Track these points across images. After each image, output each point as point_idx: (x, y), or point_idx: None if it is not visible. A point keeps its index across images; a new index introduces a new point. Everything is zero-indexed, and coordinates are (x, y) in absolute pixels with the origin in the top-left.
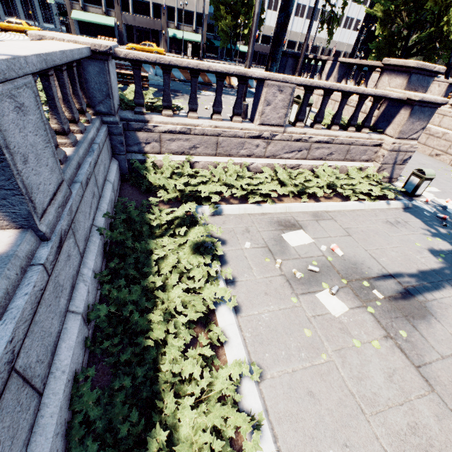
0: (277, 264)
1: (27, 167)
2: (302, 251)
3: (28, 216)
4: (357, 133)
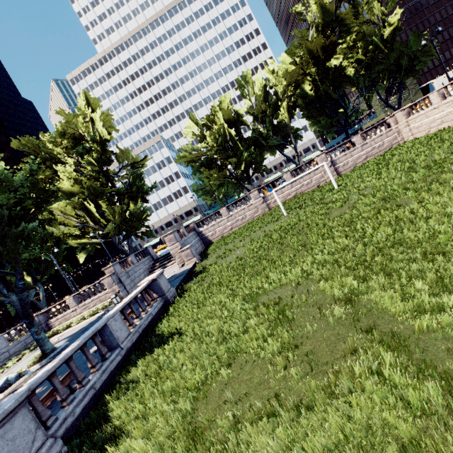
0: None
1: None
2: (52, 342)
3: None
4: (100, 293)
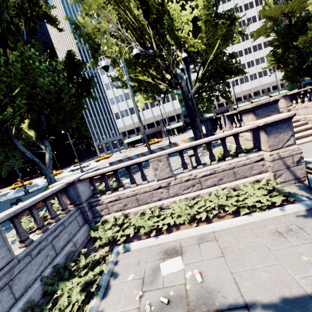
0: (137, 296)
1: None
2: (168, 279)
3: None
4: (234, 159)
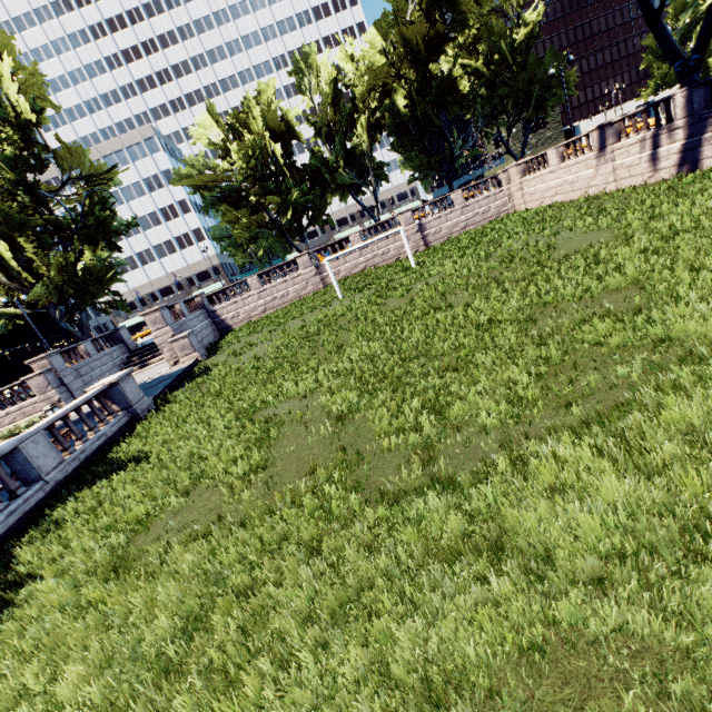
0: None
1: None
2: None
3: None
4: (23, 403)
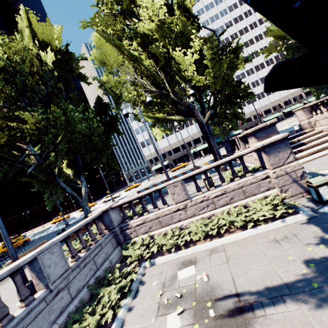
0: (158, 294)
1: (50, 269)
2: (183, 282)
3: (48, 284)
4: (242, 179)
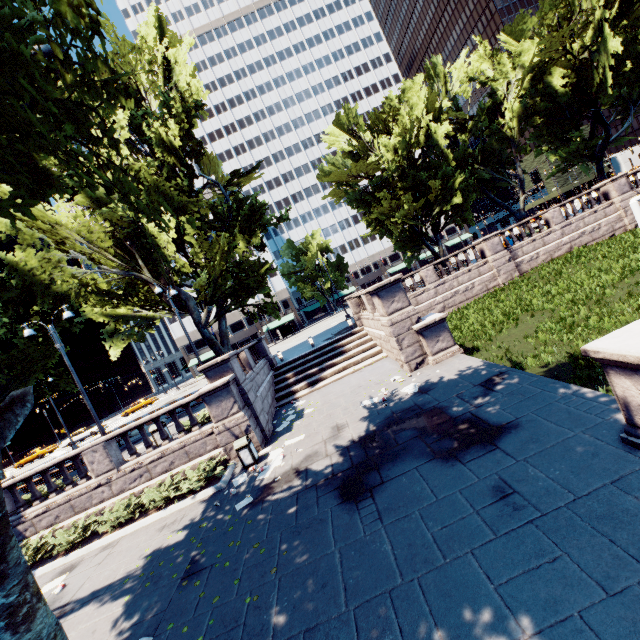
0: None
1: None
2: None
3: None
4: (187, 435)
